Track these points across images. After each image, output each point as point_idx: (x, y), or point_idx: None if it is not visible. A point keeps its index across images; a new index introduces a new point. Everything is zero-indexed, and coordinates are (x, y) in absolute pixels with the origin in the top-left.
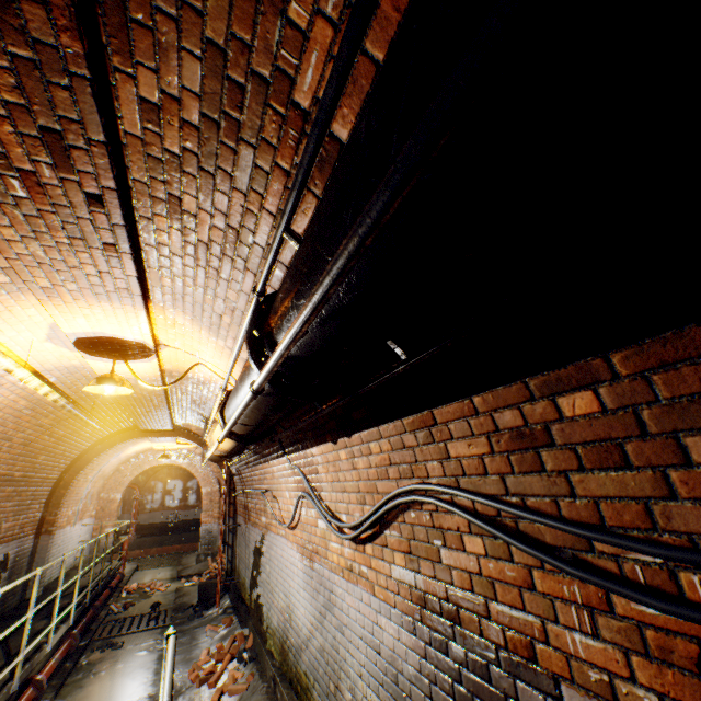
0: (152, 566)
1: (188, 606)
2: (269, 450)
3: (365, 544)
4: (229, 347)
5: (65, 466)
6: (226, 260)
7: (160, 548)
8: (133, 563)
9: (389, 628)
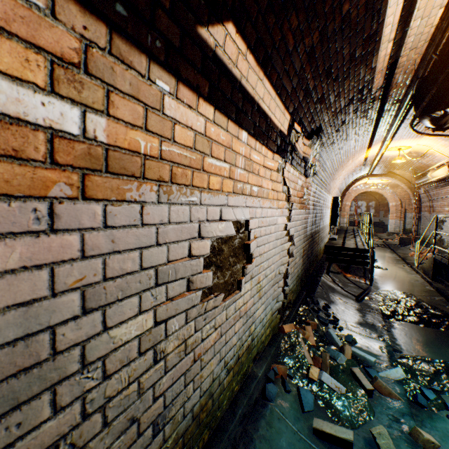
0: None
1: (394, 244)
2: None
3: None
4: None
5: (344, 188)
6: None
7: None
8: None
9: None
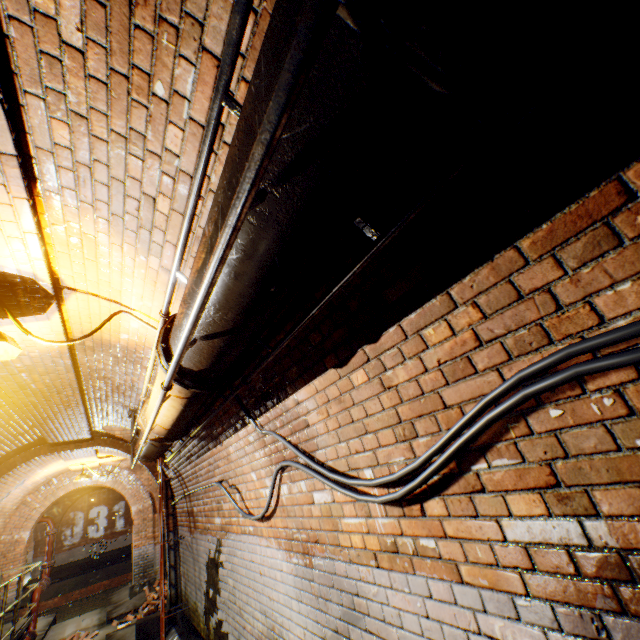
0: (75, 614)
1: None
2: (223, 426)
3: (423, 502)
4: (166, 269)
5: None
6: (164, 37)
7: (84, 589)
8: (48, 616)
9: (516, 636)
